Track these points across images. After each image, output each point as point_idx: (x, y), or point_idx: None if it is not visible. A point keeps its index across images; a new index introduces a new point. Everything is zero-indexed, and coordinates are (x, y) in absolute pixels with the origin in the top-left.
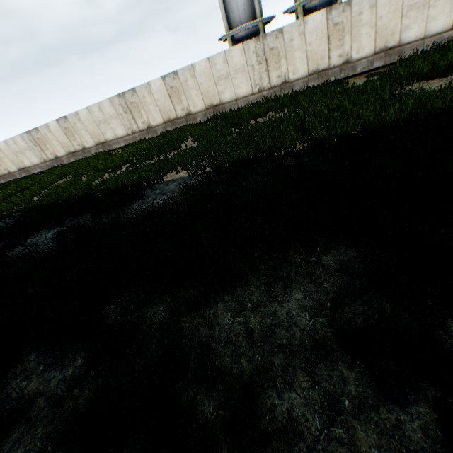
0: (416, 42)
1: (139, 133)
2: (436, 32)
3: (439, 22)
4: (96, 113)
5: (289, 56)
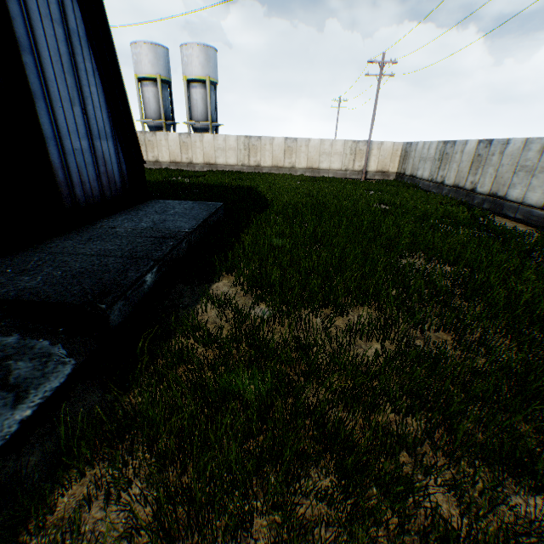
0: (223, 165)
1: None
2: (232, 164)
3: (232, 160)
4: None
5: (159, 148)
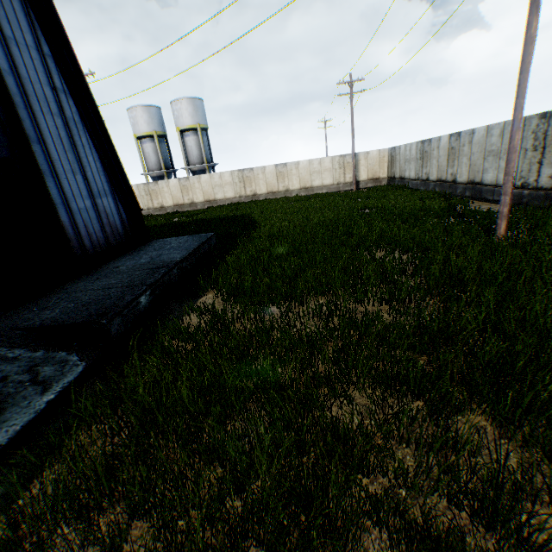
0: (222, 200)
1: None
2: (230, 198)
3: (230, 194)
4: None
5: (162, 194)
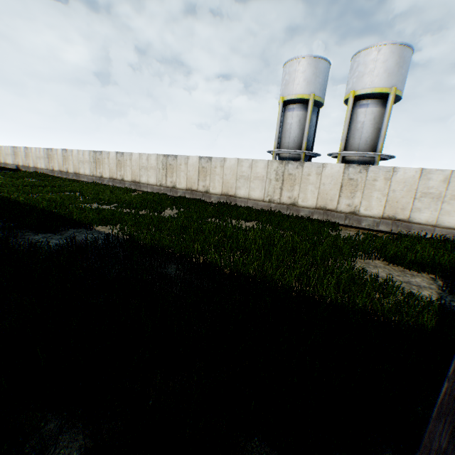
0: (426, 225)
1: (164, 187)
2: (449, 226)
3: (454, 218)
4: (143, 160)
5: (303, 185)
